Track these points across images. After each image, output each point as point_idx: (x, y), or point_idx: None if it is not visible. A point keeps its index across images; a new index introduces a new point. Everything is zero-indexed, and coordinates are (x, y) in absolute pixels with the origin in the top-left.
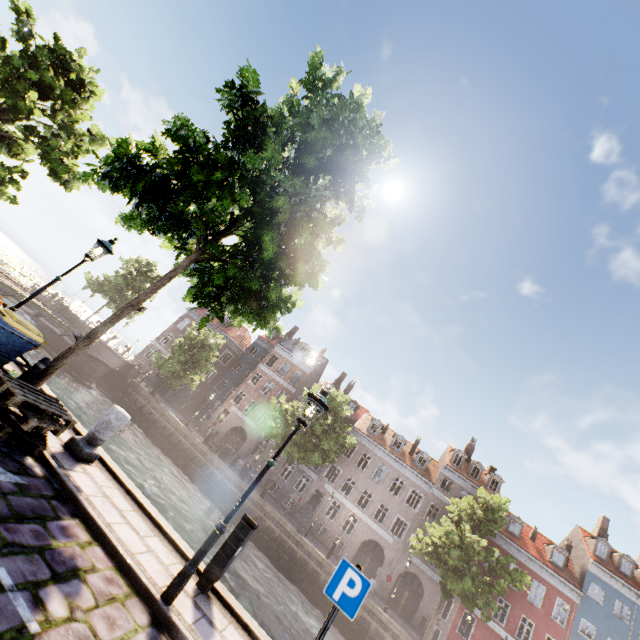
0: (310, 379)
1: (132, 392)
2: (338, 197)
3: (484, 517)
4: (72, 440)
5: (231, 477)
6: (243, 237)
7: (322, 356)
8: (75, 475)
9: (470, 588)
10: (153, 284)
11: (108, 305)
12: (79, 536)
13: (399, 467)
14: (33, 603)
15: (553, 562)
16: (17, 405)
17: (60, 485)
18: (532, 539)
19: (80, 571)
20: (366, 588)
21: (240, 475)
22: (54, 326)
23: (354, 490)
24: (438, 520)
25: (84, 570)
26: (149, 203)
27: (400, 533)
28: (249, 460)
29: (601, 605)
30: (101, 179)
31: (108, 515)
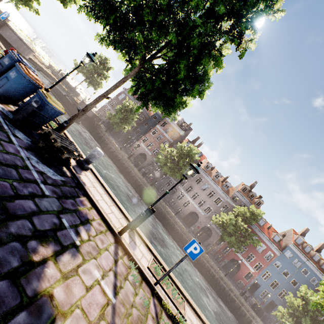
0: (181, 137)
1: (97, 129)
2: (232, 41)
3: (249, 217)
4: (79, 160)
5: (138, 175)
6: (166, 60)
7: (189, 126)
8: (82, 177)
9: (233, 241)
10: (115, 84)
11: (85, 80)
12: (87, 205)
13: (215, 186)
14: (76, 233)
15: (273, 239)
16: (59, 146)
17: (77, 181)
18: (267, 228)
19: (89, 220)
20: (201, 252)
21: (142, 175)
22: (61, 90)
23: (191, 191)
24: (226, 211)
25: (90, 220)
26: (115, 31)
27: (207, 212)
28: (146, 169)
29: (288, 259)
30: (89, 11)
31: (96, 196)
